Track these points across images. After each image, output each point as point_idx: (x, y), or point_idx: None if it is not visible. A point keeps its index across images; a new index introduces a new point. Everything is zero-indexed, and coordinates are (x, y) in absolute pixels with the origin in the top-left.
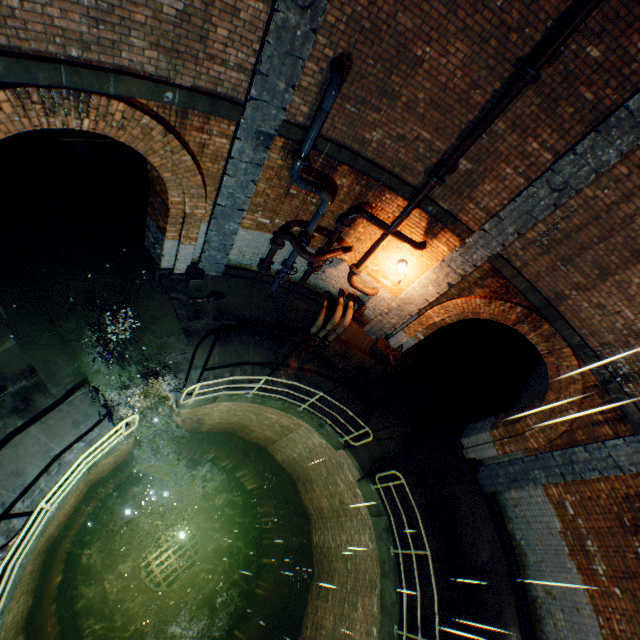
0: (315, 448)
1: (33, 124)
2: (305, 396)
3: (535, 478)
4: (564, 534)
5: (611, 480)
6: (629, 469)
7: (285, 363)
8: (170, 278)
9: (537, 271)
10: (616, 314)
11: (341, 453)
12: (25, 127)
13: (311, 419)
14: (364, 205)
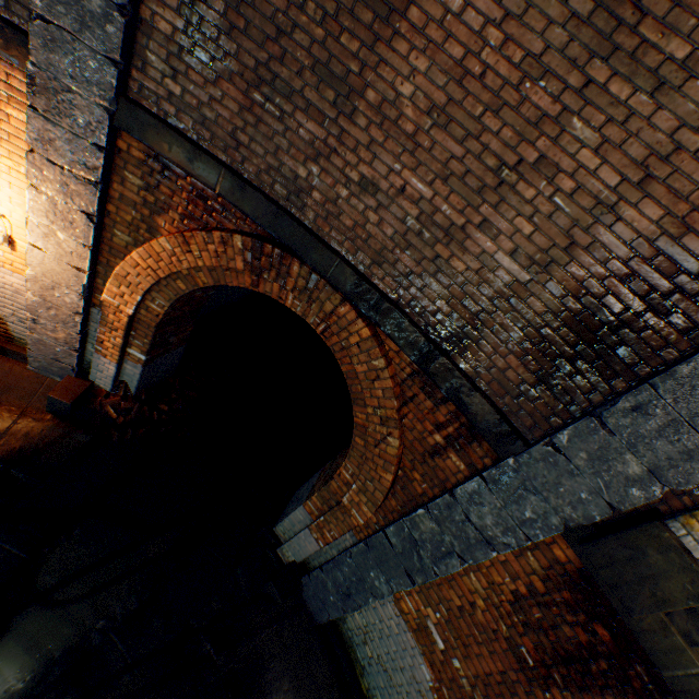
0: None
1: None
2: None
3: (374, 587)
4: (440, 694)
5: (486, 567)
6: (506, 543)
7: None
8: None
9: (232, 133)
10: (401, 195)
11: None
12: None
13: None
14: None
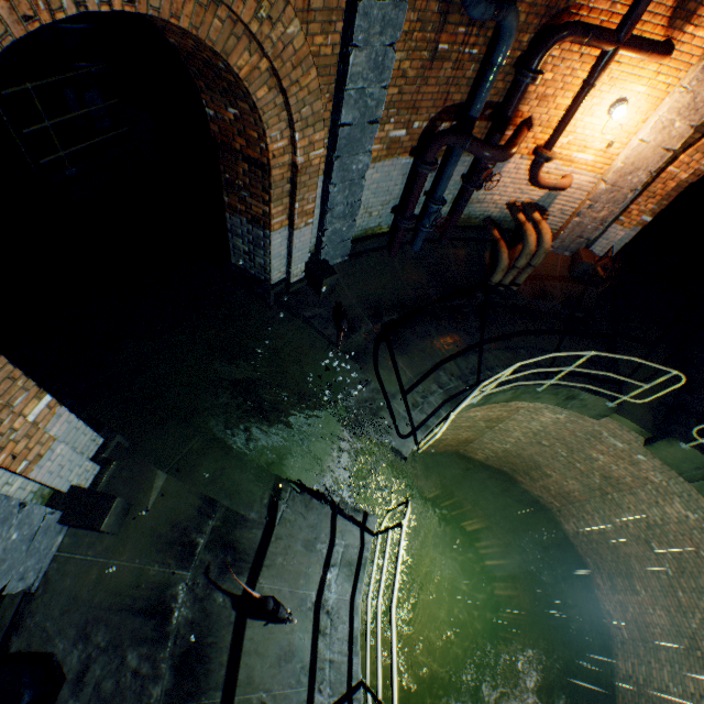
0: (544, 429)
1: (16, 12)
2: (558, 368)
3: None
4: None
5: None
6: None
7: (485, 338)
8: (289, 293)
9: None
10: None
11: (595, 421)
12: (4, 27)
13: (554, 395)
14: (558, 18)
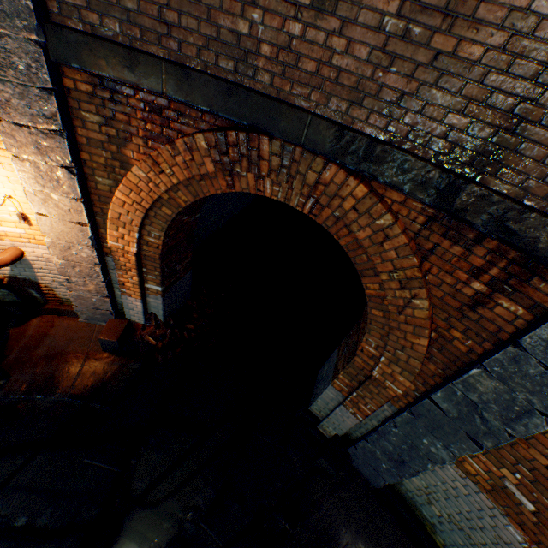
0: None
1: None
2: None
3: (431, 453)
4: None
5: None
6: None
7: None
8: None
9: (159, 16)
10: None
11: None
12: None
13: None
14: None
